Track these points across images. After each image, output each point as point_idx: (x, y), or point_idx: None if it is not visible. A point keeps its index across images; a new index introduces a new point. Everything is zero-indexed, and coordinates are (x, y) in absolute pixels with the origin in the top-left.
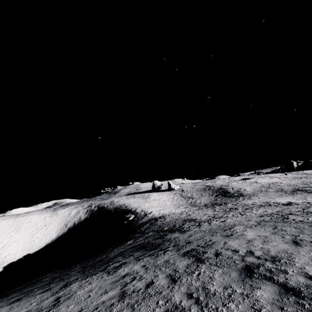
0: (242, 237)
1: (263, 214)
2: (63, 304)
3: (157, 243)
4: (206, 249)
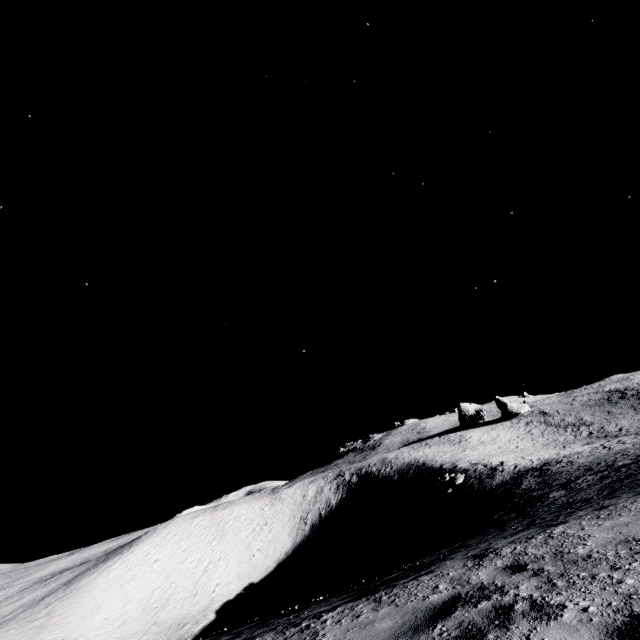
0: None
1: None
2: None
3: None
4: None
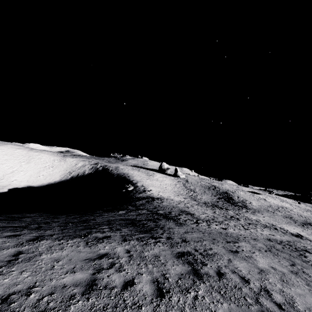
0: (251, 260)
1: (271, 238)
2: (18, 266)
3: (149, 226)
4: (206, 260)
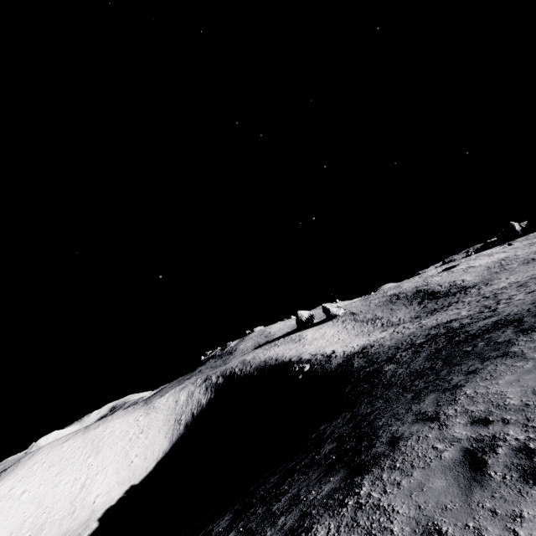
0: None
1: None
2: None
3: (484, 329)
4: None
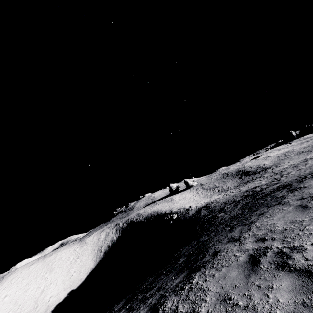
0: None
1: None
2: None
3: (272, 190)
4: None
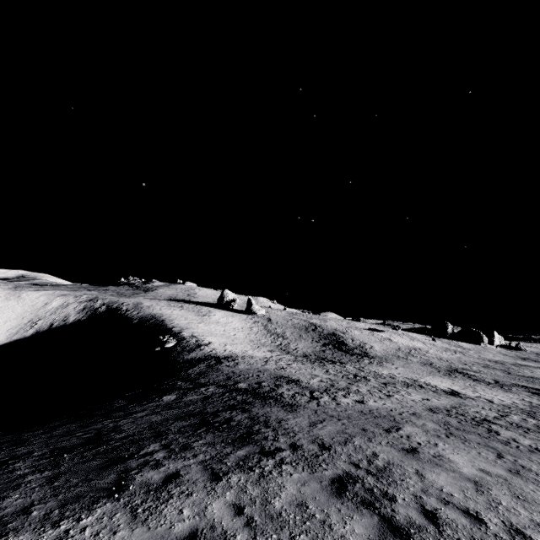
0: (447, 464)
1: (430, 406)
2: None
3: (240, 424)
4: (388, 487)
